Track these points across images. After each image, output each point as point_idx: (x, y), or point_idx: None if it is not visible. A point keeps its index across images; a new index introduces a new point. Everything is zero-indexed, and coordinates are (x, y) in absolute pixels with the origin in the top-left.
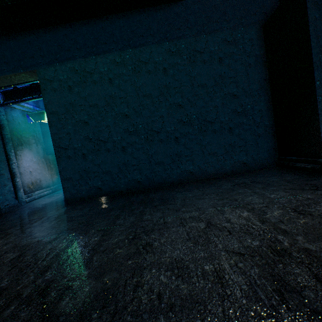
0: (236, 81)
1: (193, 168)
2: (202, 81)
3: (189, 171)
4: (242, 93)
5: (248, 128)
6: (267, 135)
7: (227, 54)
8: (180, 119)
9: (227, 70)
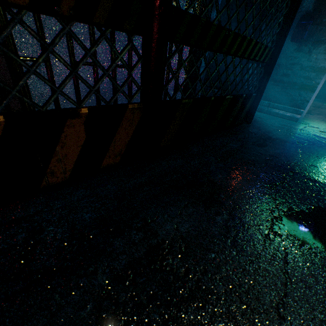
0: None
1: None
2: None
3: (323, 93)
4: None
5: None
6: None
7: None
8: None
9: None
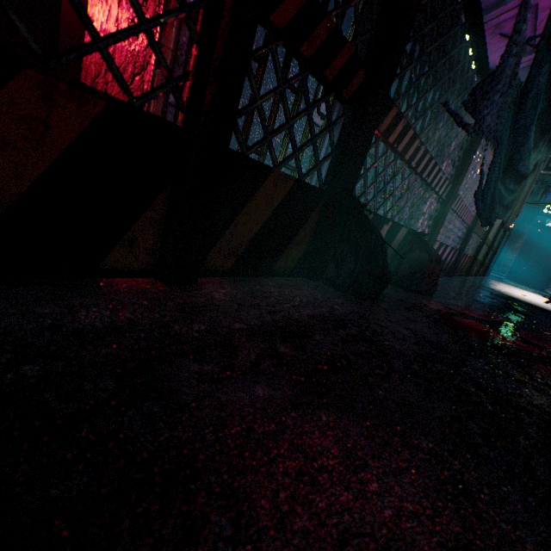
0: (545, 251)
1: None
2: (529, 244)
3: None
4: (544, 257)
5: (538, 270)
6: (545, 277)
7: (548, 240)
8: None
9: (544, 246)
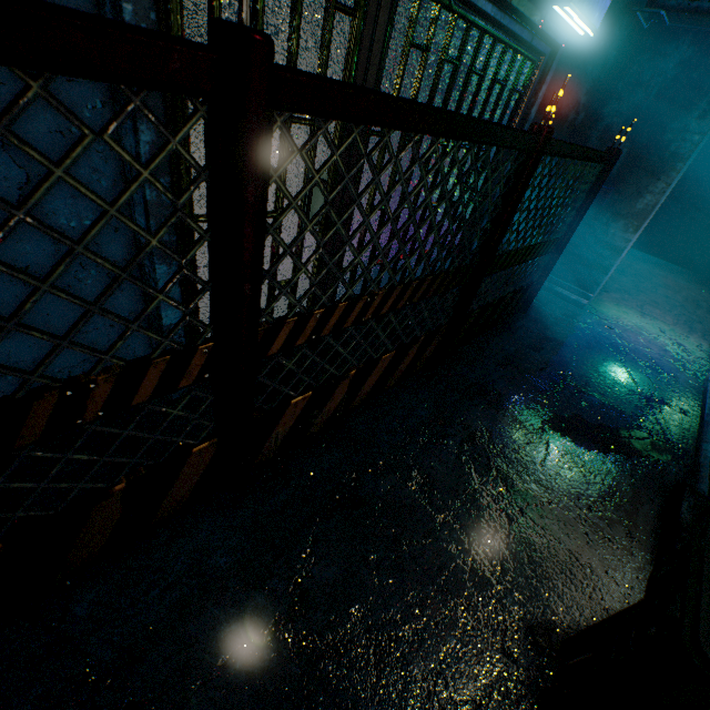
0: None
1: (643, 239)
2: None
3: (638, 240)
4: None
5: None
6: None
7: None
8: (672, 192)
9: None
